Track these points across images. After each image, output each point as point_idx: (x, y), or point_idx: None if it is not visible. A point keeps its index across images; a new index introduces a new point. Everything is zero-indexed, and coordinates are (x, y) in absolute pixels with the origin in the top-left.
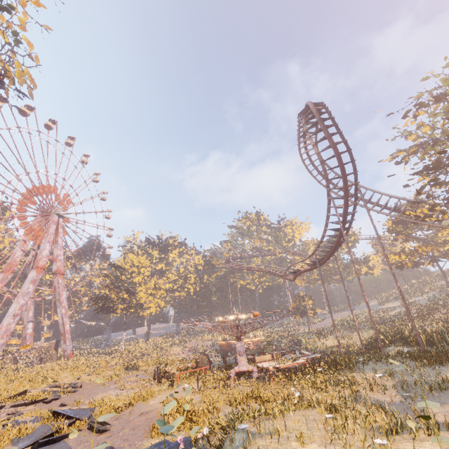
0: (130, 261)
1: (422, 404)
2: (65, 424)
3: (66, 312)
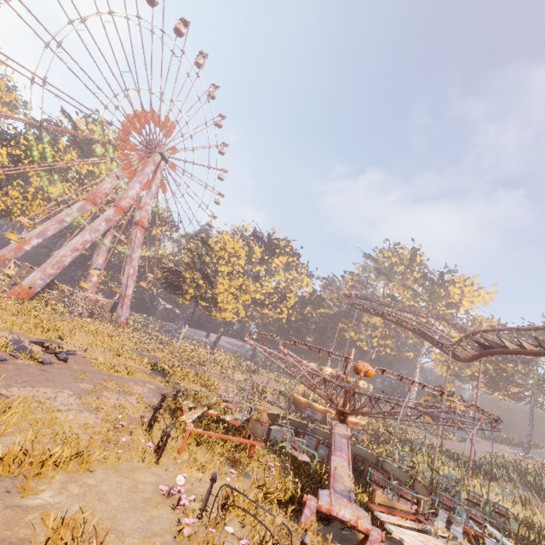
0: (223, 242)
1: None
2: None
3: (134, 274)
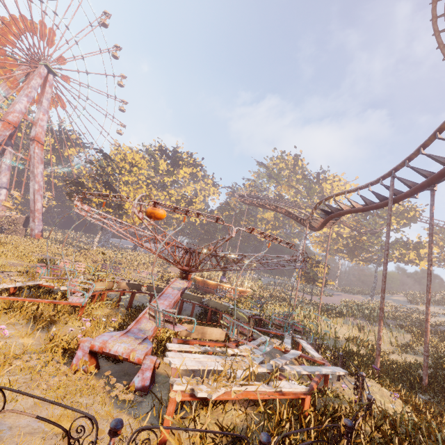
0: (123, 154)
1: None
2: None
3: (40, 189)
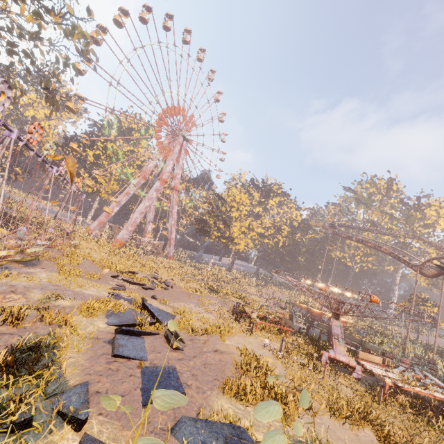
0: (233, 195)
1: None
2: (147, 321)
3: (175, 223)
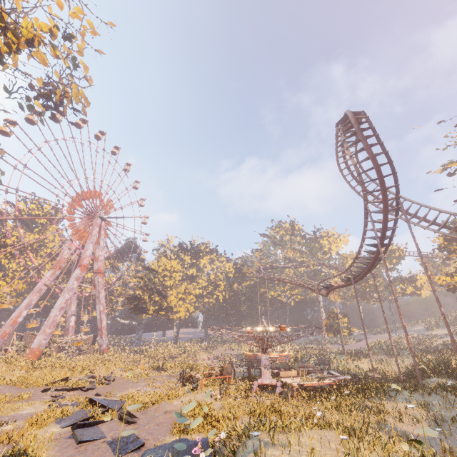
0: (163, 265)
1: (420, 430)
2: (99, 411)
3: (104, 309)
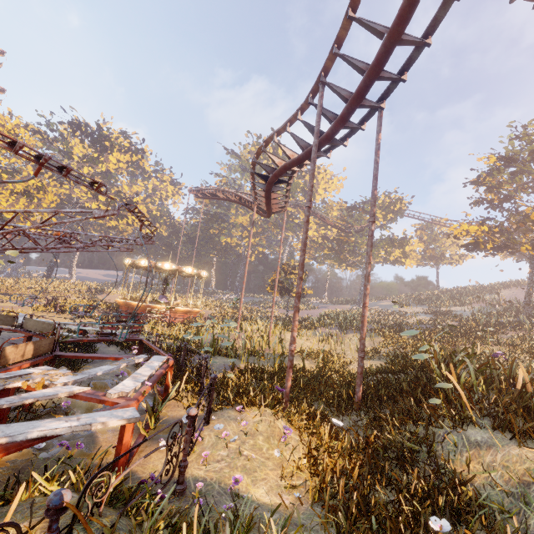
0: None
1: None
2: None
3: None
